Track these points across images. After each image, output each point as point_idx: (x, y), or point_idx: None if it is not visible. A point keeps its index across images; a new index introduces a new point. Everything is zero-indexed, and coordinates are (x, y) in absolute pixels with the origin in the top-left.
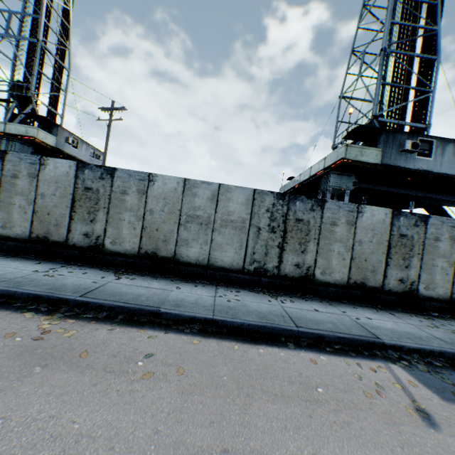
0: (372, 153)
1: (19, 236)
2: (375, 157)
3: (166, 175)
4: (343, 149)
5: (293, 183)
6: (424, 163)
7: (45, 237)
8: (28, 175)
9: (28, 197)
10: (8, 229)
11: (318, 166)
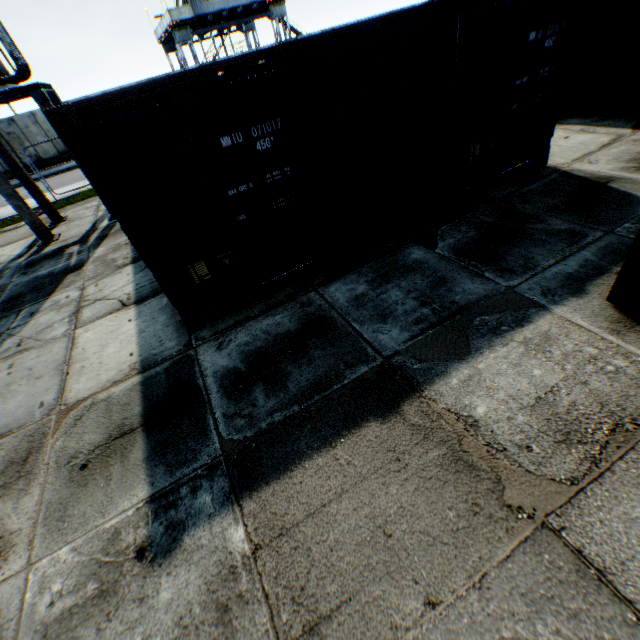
0: (187, 12)
1: (56, 156)
2: (190, 14)
3: (94, 94)
4: (168, 16)
5: (160, 32)
6: (219, 6)
7: (67, 151)
8: (33, 124)
9: (43, 136)
10: (49, 155)
11: (165, 23)
